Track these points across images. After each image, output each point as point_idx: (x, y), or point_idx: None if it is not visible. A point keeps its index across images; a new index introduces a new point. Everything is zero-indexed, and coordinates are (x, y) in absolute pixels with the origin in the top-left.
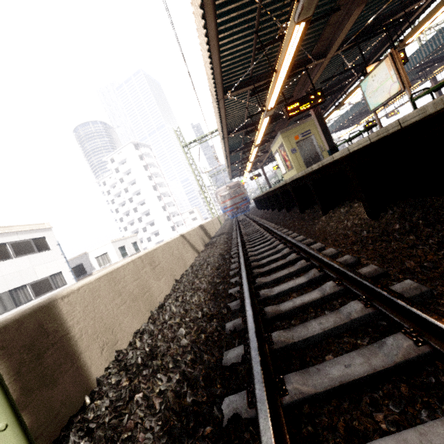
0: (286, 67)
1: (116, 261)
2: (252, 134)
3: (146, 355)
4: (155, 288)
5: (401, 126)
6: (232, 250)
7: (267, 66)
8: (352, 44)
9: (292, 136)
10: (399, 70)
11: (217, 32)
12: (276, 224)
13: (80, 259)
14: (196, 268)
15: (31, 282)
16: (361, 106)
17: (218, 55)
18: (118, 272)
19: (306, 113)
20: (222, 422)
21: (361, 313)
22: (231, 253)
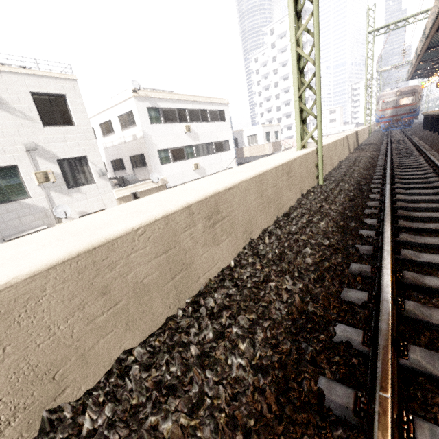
0: None
1: (261, 143)
2: None
3: (342, 174)
4: (334, 159)
5: None
6: (380, 156)
7: None
8: None
9: None
10: None
11: None
12: (431, 147)
13: (236, 134)
14: (352, 159)
15: (215, 141)
16: None
17: None
18: (329, 145)
19: None
20: (371, 187)
21: (435, 180)
22: (378, 158)
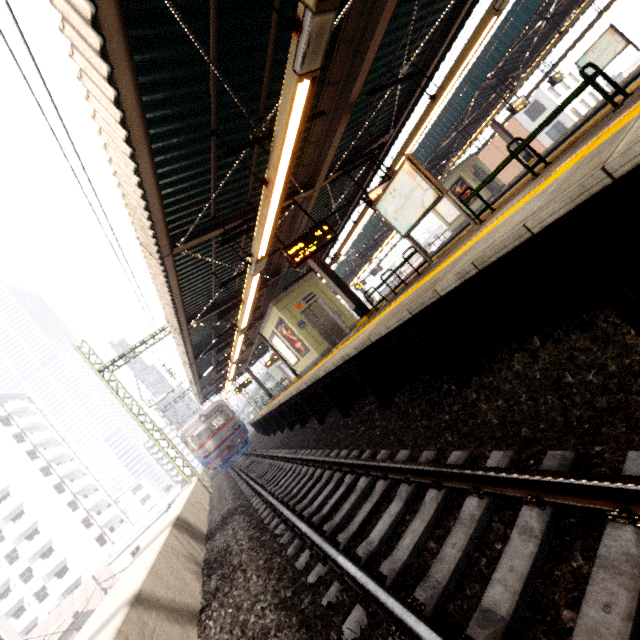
0: (283, 174)
1: None
2: (226, 320)
3: None
4: None
5: None
6: (300, 564)
7: (236, 202)
8: (338, 175)
9: (292, 305)
10: (426, 175)
11: (142, 110)
12: (346, 448)
13: None
14: None
15: None
16: (346, 266)
17: (151, 161)
18: None
19: (293, 279)
20: None
21: None
22: (309, 583)
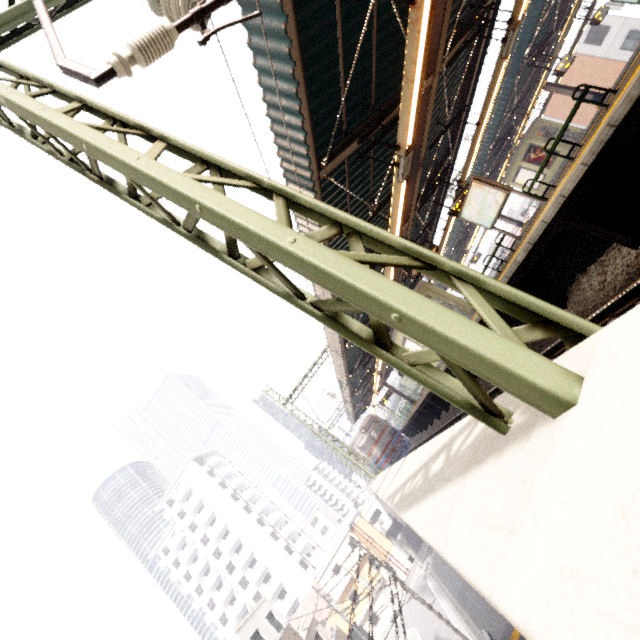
0: (398, 228)
1: None
2: None
3: None
4: None
5: (614, 126)
6: None
7: None
8: (421, 203)
9: None
10: (491, 184)
11: None
12: None
13: None
14: None
15: None
16: None
17: None
18: None
19: None
20: None
21: None
22: None
